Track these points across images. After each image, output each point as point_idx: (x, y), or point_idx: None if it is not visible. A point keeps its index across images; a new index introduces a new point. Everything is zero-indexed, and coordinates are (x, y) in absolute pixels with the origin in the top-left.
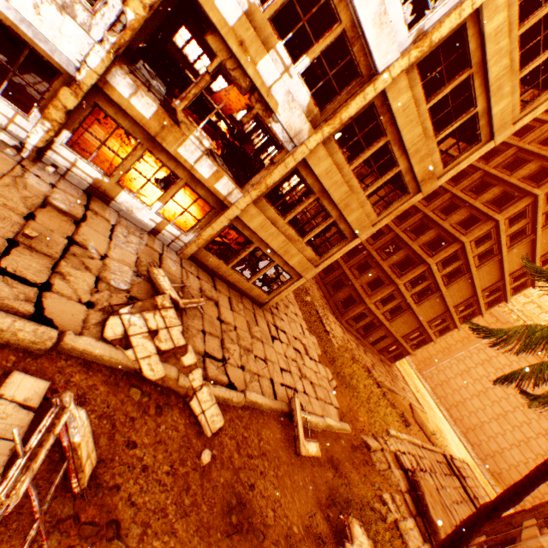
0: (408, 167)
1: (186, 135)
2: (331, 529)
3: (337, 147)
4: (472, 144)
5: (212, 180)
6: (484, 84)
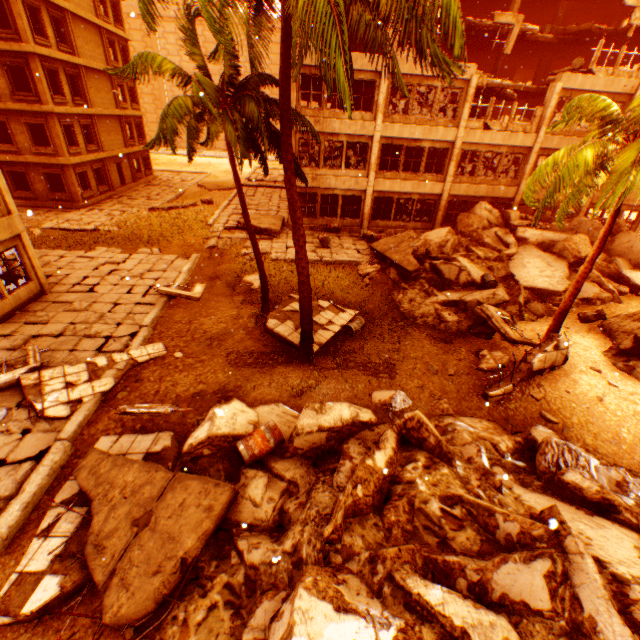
0: None
1: None
2: (245, 294)
3: None
4: None
5: None
6: None
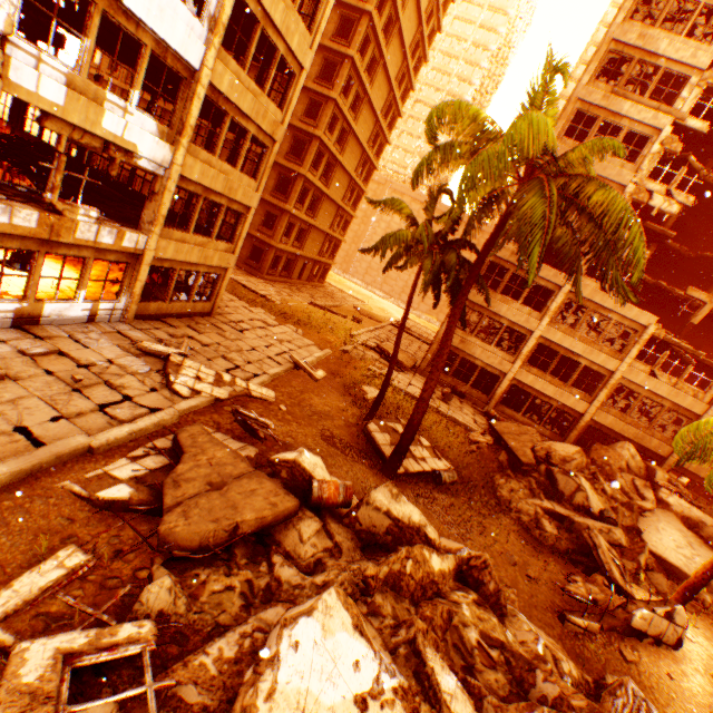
0: (257, 129)
1: (74, 220)
2: (355, 398)
3: (198, 147)
4: (291, 80)
5: (118, 242)
6: (276, 30)
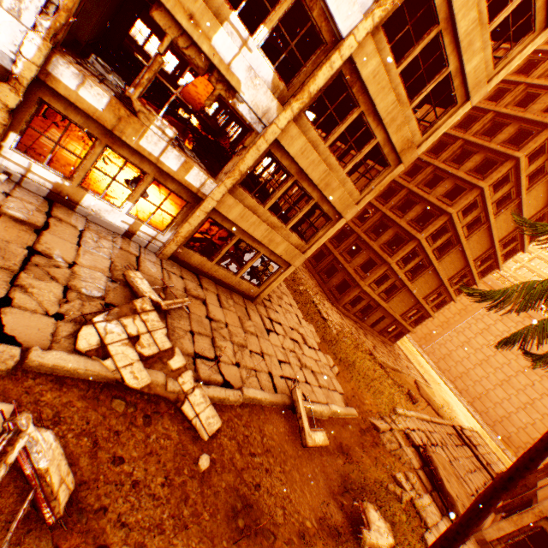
0: (385, 138)
1: (146, 126)
2: (347, 517)
3: (310, 124)
4: (448, 107)
5: (182, 172)
6: (454, 41)
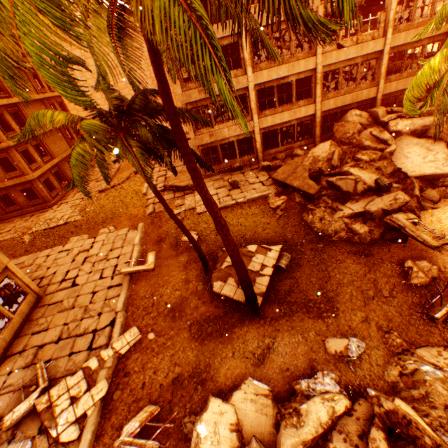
0: None
1: None
2: (187, 251)
3: None
4: None
5: None
6: None
